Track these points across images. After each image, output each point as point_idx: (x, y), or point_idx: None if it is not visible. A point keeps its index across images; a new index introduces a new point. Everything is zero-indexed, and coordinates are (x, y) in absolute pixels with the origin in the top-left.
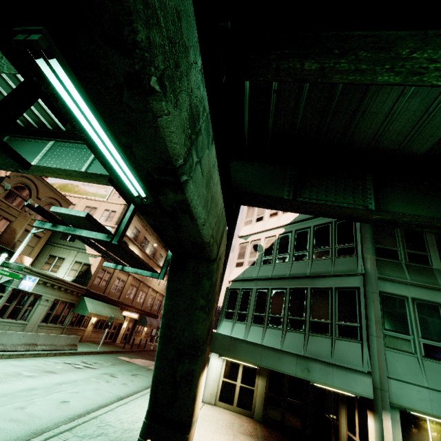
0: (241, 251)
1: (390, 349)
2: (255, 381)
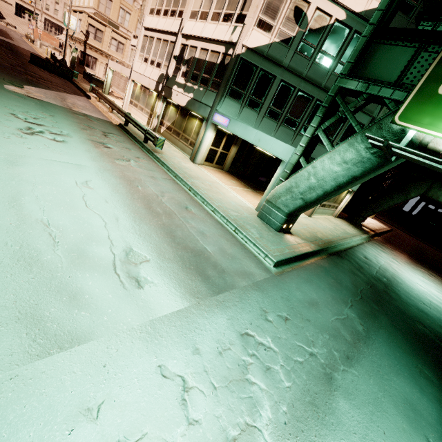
0: (273, 2)
1: None
2: (230, 148)
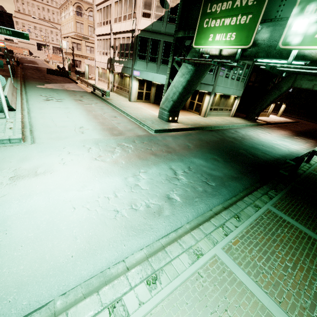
0: (147, 1)
1: (219, 76)
2: (151, 89)
